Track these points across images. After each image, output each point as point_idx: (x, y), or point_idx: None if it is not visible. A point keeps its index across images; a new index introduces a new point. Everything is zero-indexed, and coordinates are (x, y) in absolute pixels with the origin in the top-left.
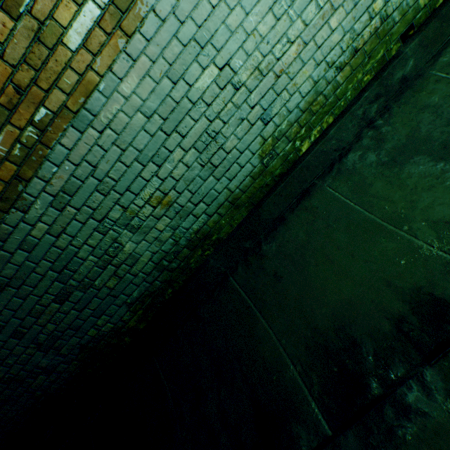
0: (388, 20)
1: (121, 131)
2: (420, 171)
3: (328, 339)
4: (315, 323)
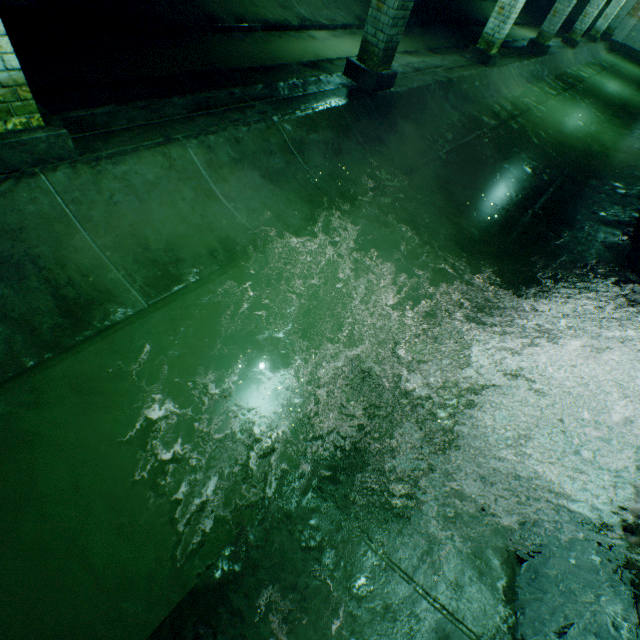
0: None
1: None
2: (273, 5)
3: (238, 16)
4: (234, 12)
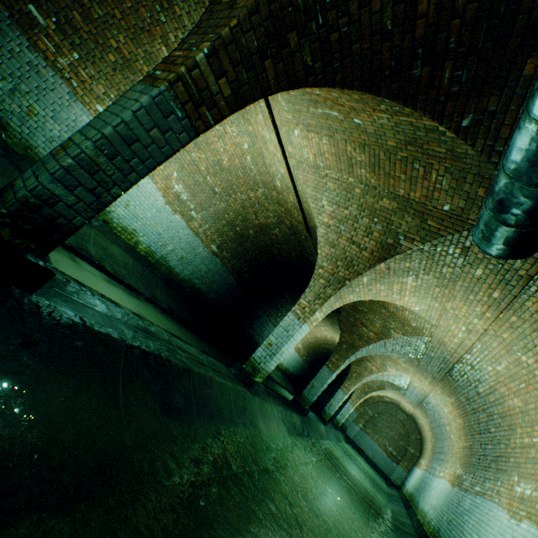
0: (110, 214)
1: (69, 109)
2: None
3: None
4: None
